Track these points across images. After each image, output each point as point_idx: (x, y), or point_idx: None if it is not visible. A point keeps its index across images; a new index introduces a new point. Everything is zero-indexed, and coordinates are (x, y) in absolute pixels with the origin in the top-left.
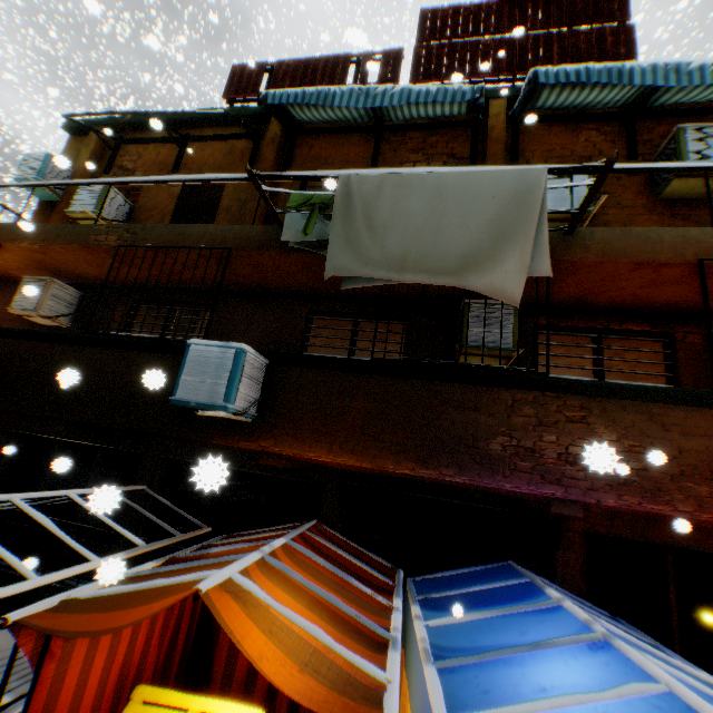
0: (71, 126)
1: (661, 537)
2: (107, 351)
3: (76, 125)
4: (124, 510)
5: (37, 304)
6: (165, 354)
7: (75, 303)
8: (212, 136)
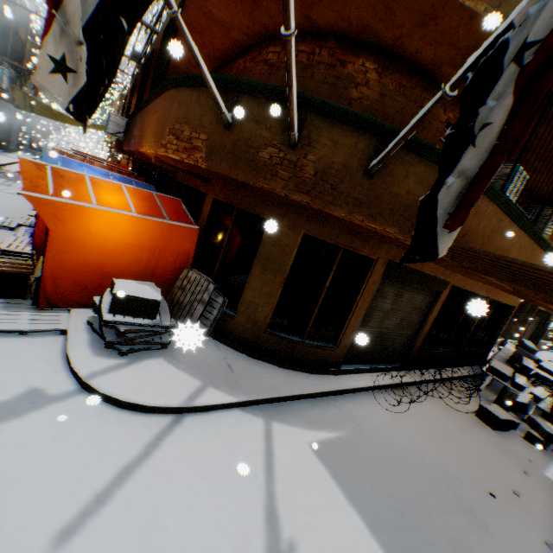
0: None
1: (186, 181)
2: None
3: None
4: None
5: None
6: None
7: None
8: None
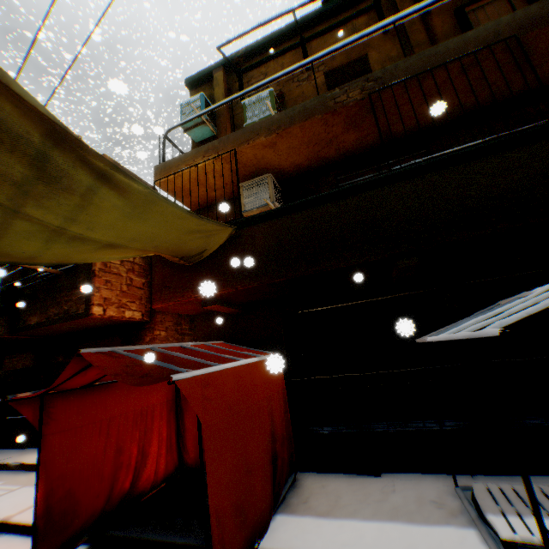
0: (192, 80)
1: None
2: (428, 176)
3: (196, 77)
4: (452, 343)
5: (268, 199)
6: (509, 150)
7: (280, 198)
8: (328, 29)
